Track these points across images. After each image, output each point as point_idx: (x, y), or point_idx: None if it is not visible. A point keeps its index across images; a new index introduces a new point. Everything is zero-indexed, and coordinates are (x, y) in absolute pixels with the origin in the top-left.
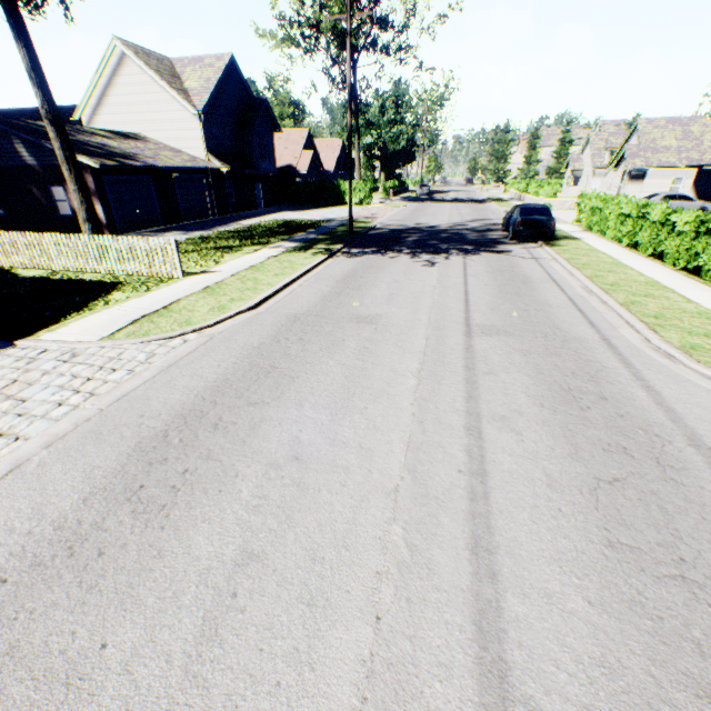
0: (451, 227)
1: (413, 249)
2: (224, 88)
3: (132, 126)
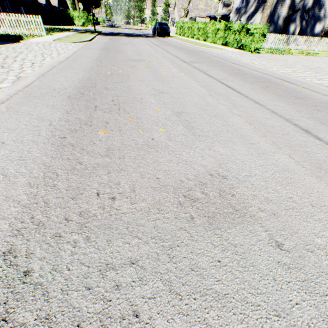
0: (133, 33)
1: (126, 36)
2: None
3: None
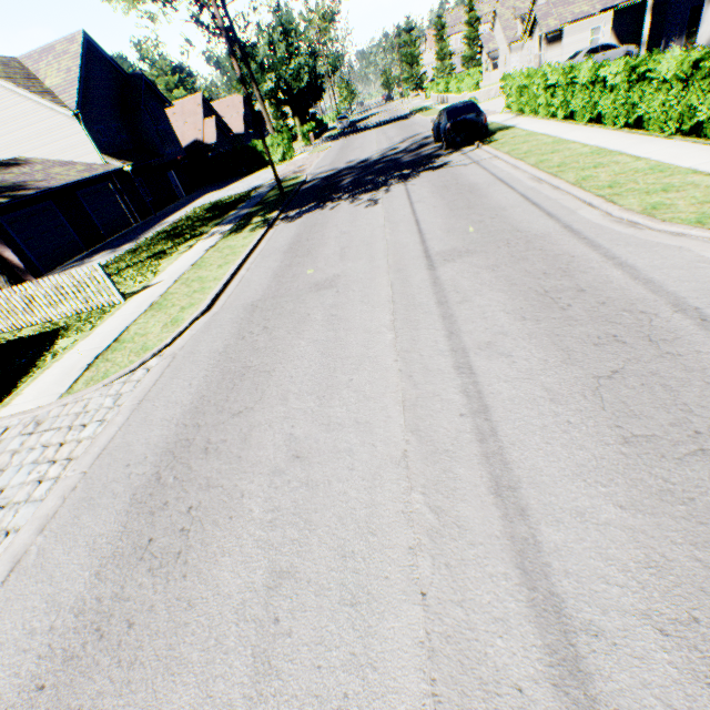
0: (383, 155)
1: (351, 192)
2: (91, 74)
3: (8, 150)
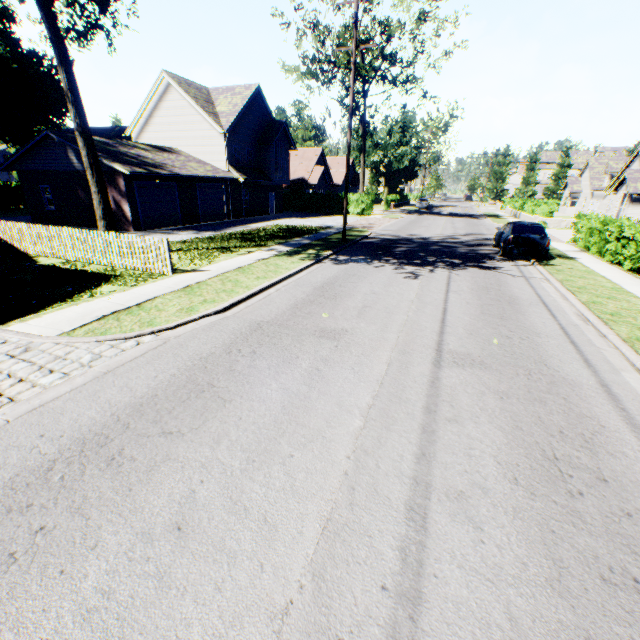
0: (443, 239)
1: (400, 259)
2: (249, 112)
3: (170, 141)
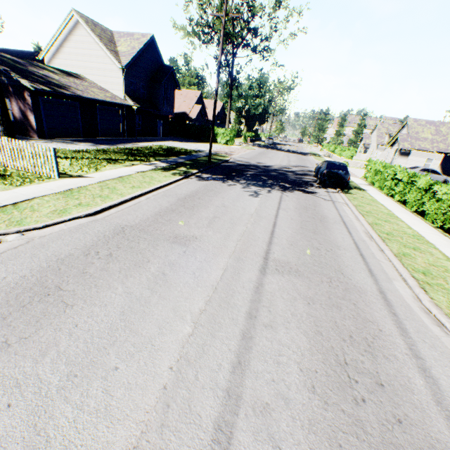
0: (280, 168)
1: (248, 180)
2: (145, 55)
3: (77, 69)
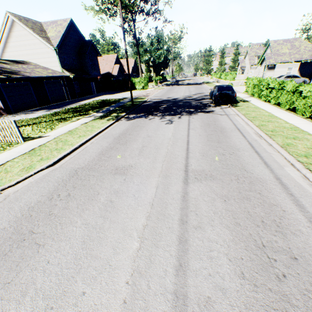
0: (184, 98)
1: (163, 113)
2: (69, 35)
3: (23, 57)
